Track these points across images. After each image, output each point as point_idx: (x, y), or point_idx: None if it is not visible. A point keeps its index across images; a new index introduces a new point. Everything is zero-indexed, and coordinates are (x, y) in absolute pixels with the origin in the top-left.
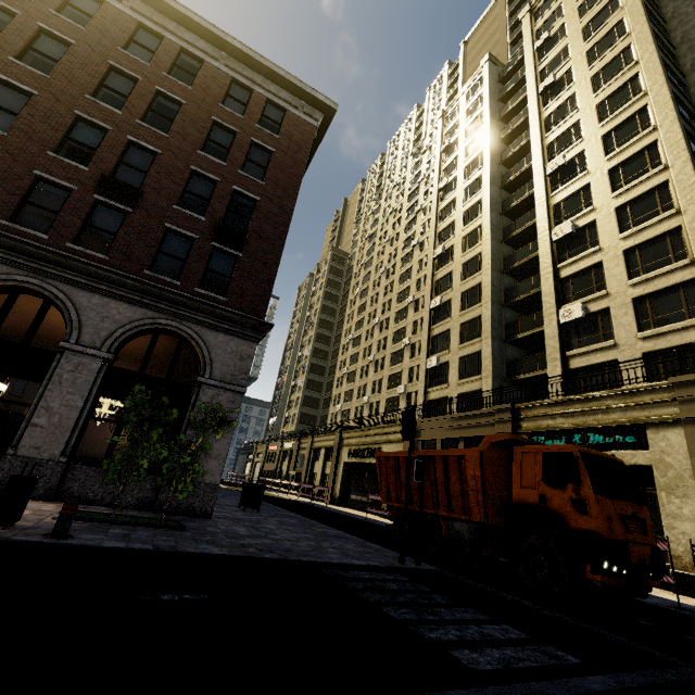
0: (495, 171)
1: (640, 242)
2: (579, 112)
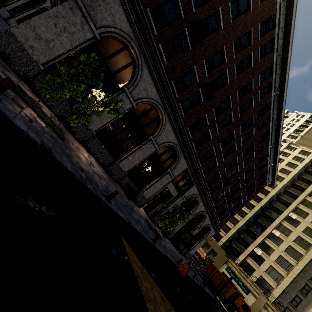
0: (281, 189)
1: (284, 258)
2: (311, 212)
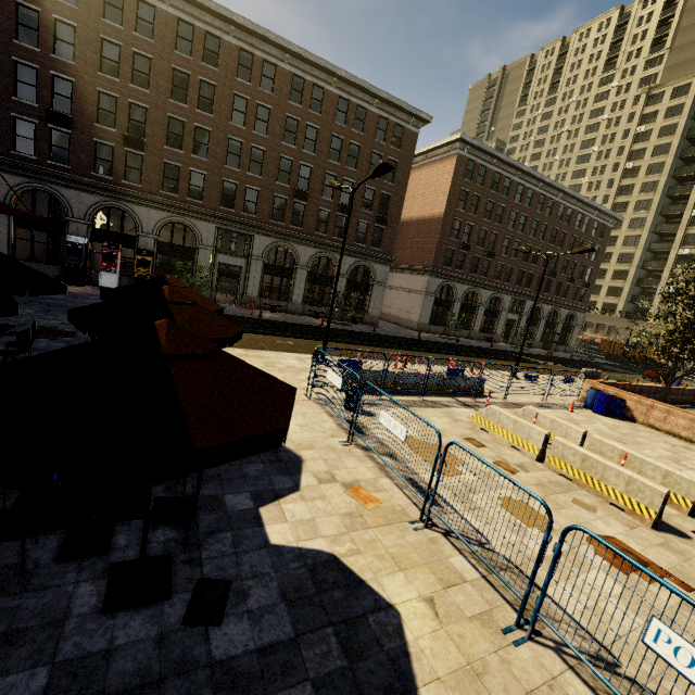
0: (667, 183)
1: None
2: None
